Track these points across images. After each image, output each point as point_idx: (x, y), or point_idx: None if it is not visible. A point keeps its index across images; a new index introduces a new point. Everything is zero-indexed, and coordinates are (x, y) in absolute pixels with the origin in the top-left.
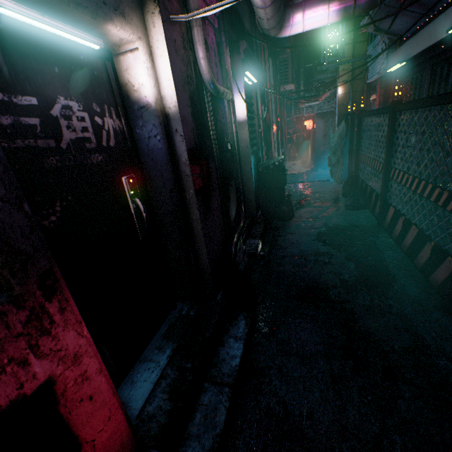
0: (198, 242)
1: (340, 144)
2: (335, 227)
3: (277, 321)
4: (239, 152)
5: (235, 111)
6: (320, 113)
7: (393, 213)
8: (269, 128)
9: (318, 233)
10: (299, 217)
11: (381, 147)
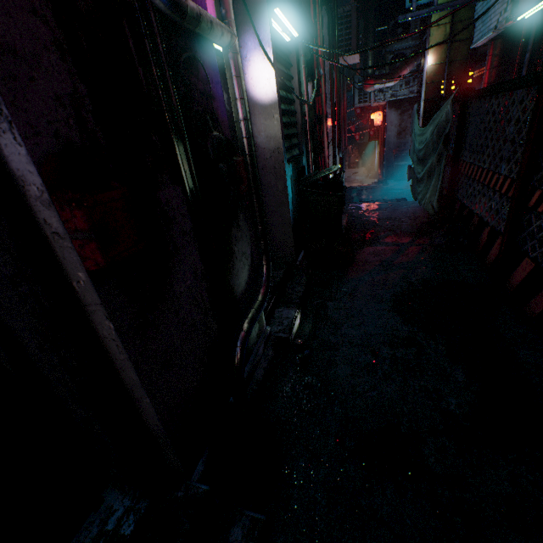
0: (128, 383)
1: (436, 145)
2: (421, 284)
3: (315, 532)
4: (252, 161)
5: (241, 72)
6: (395, 101)
7: (532, 272)
8: (320, 121)
9: (395, 296)
10: (363, 262)
11: (510, 151)
